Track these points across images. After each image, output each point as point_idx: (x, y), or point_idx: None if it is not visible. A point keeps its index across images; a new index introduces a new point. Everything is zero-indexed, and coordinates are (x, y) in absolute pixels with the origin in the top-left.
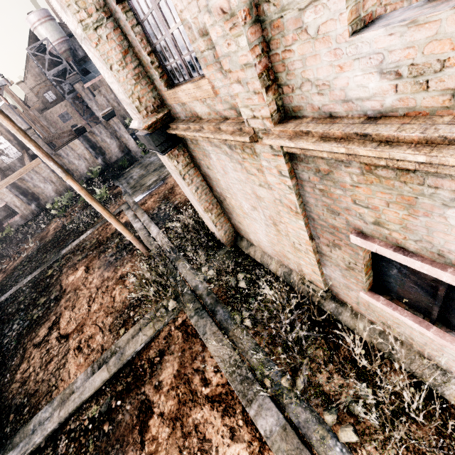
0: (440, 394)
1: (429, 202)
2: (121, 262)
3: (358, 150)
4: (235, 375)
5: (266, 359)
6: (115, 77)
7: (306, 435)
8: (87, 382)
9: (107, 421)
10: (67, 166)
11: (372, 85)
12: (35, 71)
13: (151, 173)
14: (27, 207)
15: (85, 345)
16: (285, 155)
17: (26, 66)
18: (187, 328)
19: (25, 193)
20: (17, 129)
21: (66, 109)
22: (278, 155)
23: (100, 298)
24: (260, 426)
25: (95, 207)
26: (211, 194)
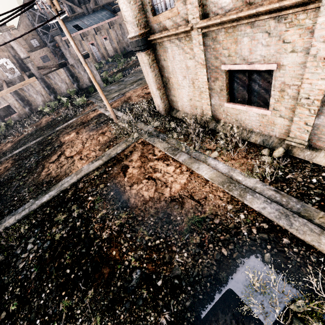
0: (249, 141)
1: (240, 38)
2: (101, 128)
3: (223, 19)
4: (169, 149)
5: (183, 144)
6: (131, 7)
7: (199, 159)
8: (90, 166)
9: (105, 174)
10: (53, 85)
11: (227, 1)
12: (26, 23)
13: (113, 93)
14: (22, 109)
15: (85, 157)
16: (202, 34)
17: (20, 18)
18: (144, 143)
19: (22, 99)
20: (67, 31)
21: (46, 53)
22: (200, 34)
23: (90, 141)
24: (180, 159)
25: (96, 86)
26: (161, 80)
